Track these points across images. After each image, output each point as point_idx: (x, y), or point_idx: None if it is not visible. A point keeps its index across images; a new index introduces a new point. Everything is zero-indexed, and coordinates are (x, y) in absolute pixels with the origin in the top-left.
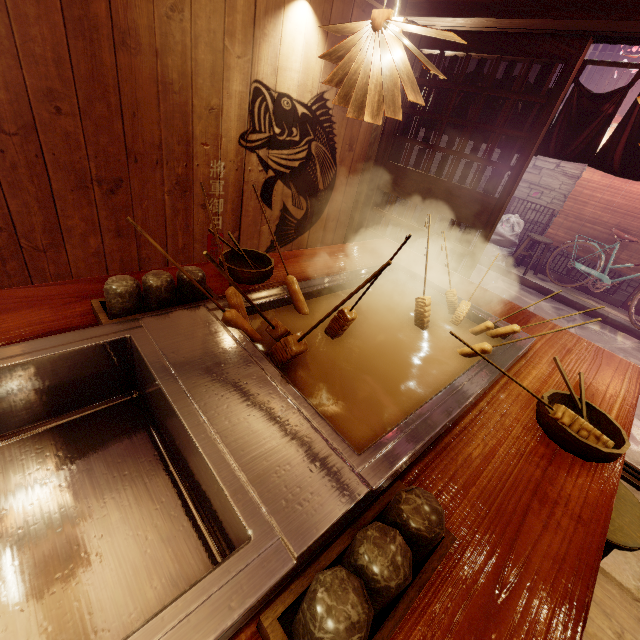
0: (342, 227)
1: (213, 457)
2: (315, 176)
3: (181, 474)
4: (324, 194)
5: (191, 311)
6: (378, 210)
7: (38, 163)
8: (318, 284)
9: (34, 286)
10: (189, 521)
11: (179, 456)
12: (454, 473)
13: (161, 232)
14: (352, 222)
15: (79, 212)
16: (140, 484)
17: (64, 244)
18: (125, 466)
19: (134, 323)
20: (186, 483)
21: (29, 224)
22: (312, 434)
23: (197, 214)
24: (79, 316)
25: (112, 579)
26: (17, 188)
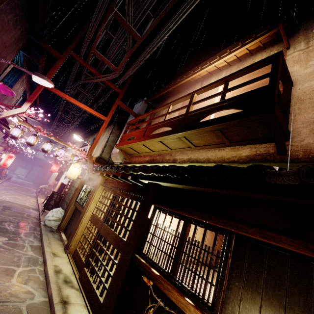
0: None
1: None
2: None
3: None
4: None
5: None
6: None
7: None
8: None
9: None
10: None
11: None
12: None
13: None
14: None
15: None
16: None
17: None
18: None
19: None
20: None
21: None
22: None
23: None
24: None
25: None
26: None
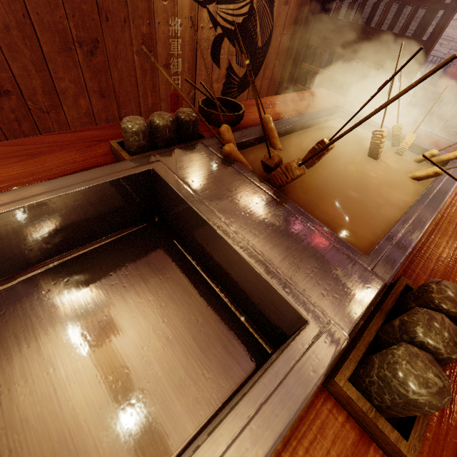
0: (274, 84)
1: (255, 261)
2: (255, 33)
3: (208, 276)
4: (262, 51)
5: (193, 148)
6: (306, 65)
7: (26, 24)
8: (284, 124)
9: (57, 133)
10: (224, 309)
11: (208, 263)
12: (432, 269)
13: (134, 92)
14: (283, 79)
15: (68, 74)
16: (181, 284)
17: (61, 105)
18: (166, 271)
19: (151, 158)
20: (214, 282)
21: (31, 87)
22: (324, 241)
23: (161, 74)
24: (101, 156)
25: (182, 349)
26: (14, 51)
